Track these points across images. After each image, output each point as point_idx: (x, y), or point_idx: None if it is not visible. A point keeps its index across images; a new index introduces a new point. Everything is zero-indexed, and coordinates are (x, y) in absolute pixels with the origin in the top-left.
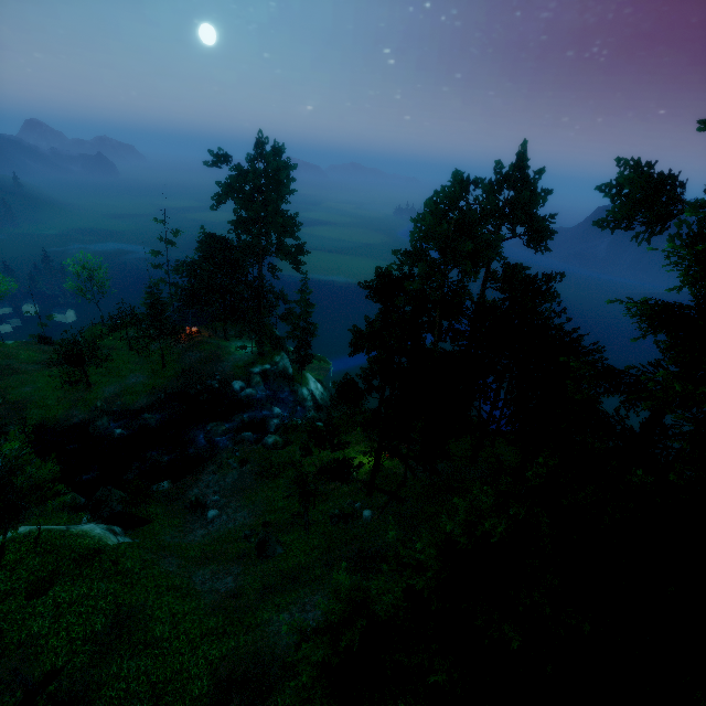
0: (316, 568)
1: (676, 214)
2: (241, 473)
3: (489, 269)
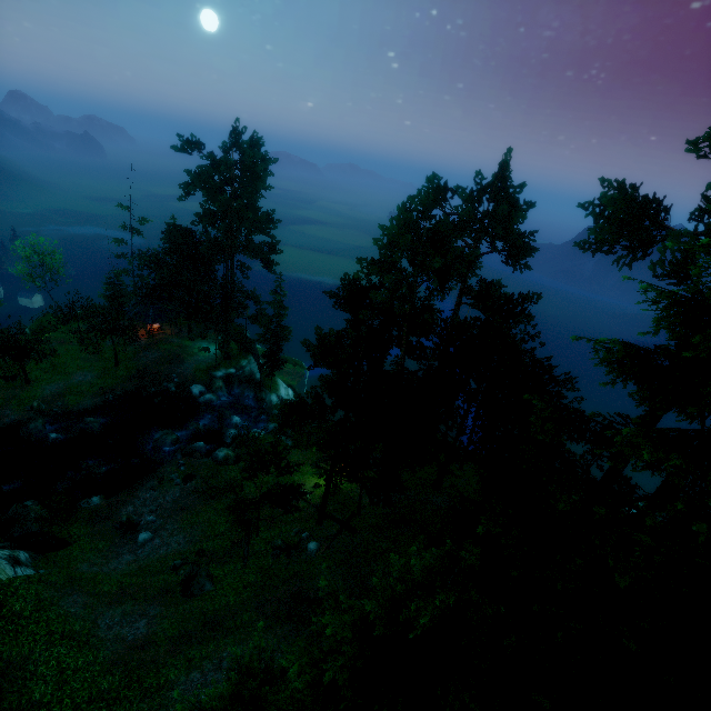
0: (244, 612)
1: (659, 240)
2: (183, 490)
3: (465, 284)
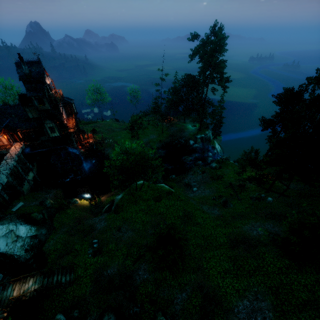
0: (251, 214)
1: None
2: (202, 176)
3: None
